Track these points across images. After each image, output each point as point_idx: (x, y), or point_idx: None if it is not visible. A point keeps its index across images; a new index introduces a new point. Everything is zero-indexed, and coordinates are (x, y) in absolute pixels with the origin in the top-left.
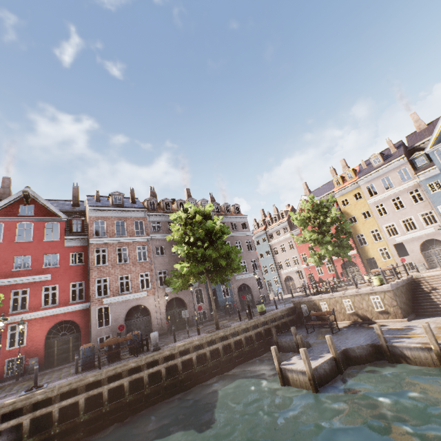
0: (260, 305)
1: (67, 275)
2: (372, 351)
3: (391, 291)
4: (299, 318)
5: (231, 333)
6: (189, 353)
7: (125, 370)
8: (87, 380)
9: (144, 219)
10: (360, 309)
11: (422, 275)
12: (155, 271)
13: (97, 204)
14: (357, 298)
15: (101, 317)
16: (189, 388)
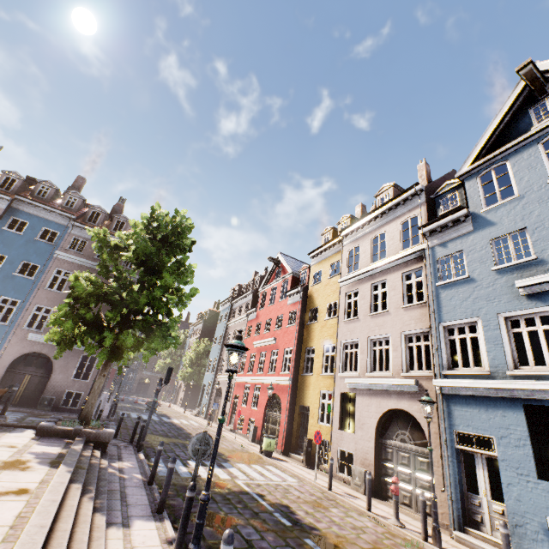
0: None
1: None
2: None
3: None
4: None
5: None
6: None
7: None
8: None
9: None
10: None
11: None
12: None
13: None
14: None
15: None
16: None
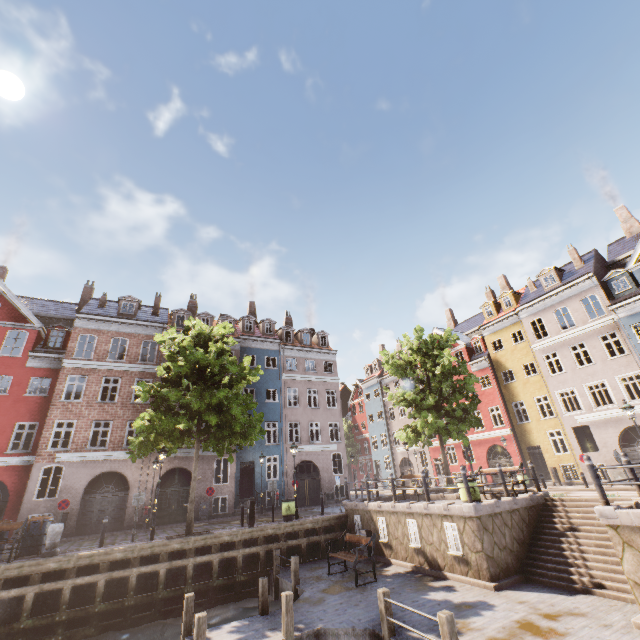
0: (286, 503)
1: (15, 409)
2: None
3: (475, 518)
4: None
5: (195, 547)
6: (99, 572)
7: None
8: None
9: None
10: (428, 544)
11: (571, 494)
12: None
13: (96, 311)
14: (427, 520)
15: None
16: None
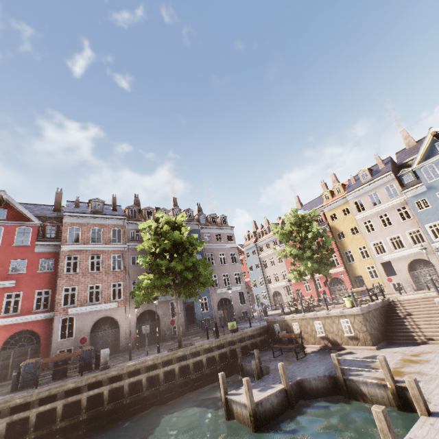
0: (231, 323)
1: (33, 282)
2: (329, 383)
3: (361, 314)
4: (272, 338)
5: (191, 352)
6: (140, 373)
7: (60, 391)
8: (14, 401)
9: (122, 227)
10: (330, 333)
11: (400, 298)
12: (129, 281)
13: (75, 210)
14: (328, 320)
15: (72, 327)
16: (135, 415)
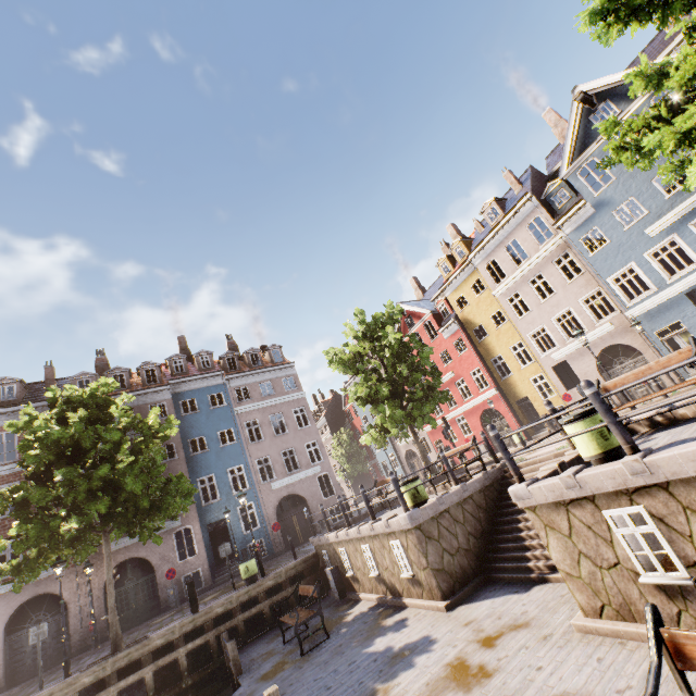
0: (243, 565)
1: None
2: None
3: (413, 530)
4: (323, 579)
5: (117, 669)
6: None
7: None
8: None
9: None
10: (384, 570)
11: (534, 453)
12: None
13: None
14: (376, 542)
15: None
16: None
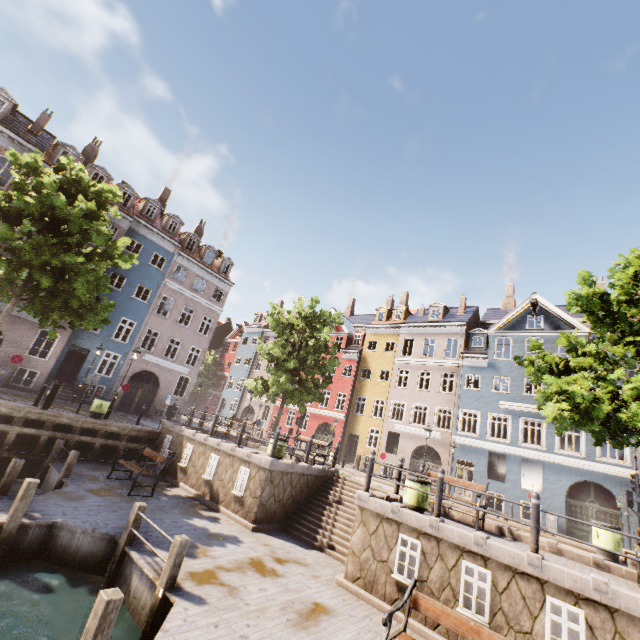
0: (100, 401)
1: None
2: (105, 549)
3: (268, 471)
4: None
5: None
6: None
7: None
8: None
9: None
10: (219, 480)
11: (355, 477)
12: None
13: None
14: (228, 460)
15: None
16: None
